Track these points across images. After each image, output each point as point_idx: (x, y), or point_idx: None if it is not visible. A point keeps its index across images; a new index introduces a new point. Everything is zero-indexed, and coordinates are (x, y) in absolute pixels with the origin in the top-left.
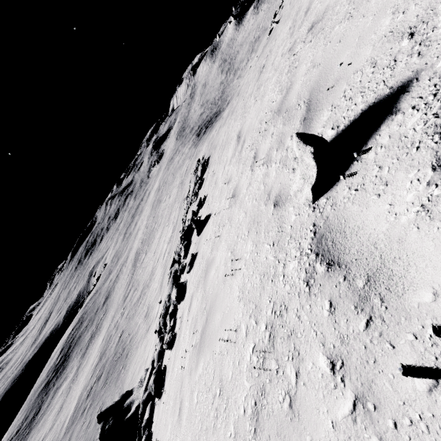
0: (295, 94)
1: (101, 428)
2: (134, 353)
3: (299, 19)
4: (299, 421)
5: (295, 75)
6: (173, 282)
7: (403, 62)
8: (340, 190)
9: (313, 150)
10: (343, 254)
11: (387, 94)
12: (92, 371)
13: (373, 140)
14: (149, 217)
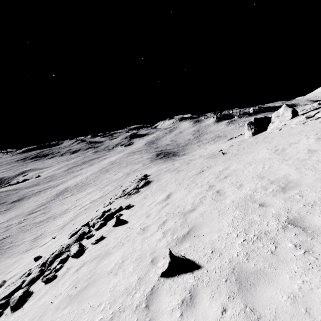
0: (192, 217)
1: None
2: (3, 260)
3: (223, 175)
4: None
5: (199, 207)
6: (78, 238)
7: (205, 258)
8: (167, 281)
9: (170, 261)
10: (151, 306)
11: (196, 263)
12: None
13: (184, 275)
14: (94, 174)
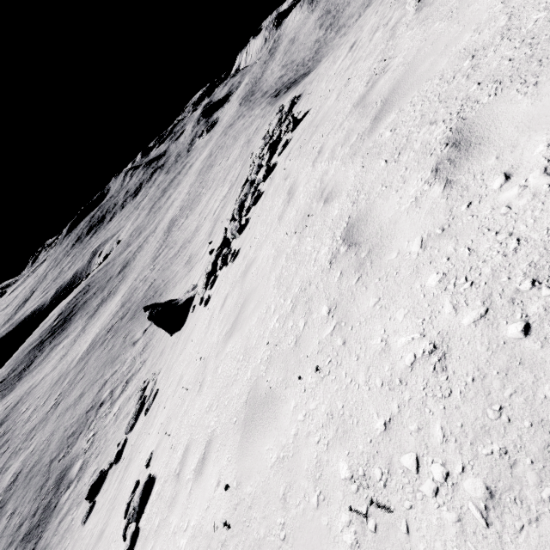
0: None
1: (150, 312)
2: (171, 291)
3: None
4: (393, 55)
5: None
6: (251, 185)
7: None
8: None
9: None
10: (427, 2)
11: None
12: (112, 317)
13: None
14: (194, 183)
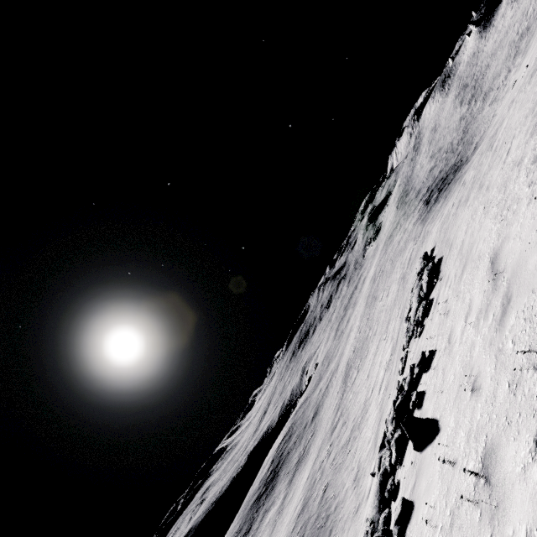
0: None
1: None
2: None
3: None
4: None
5: None
6: (380, 497)
7: None
8: None
9: None
10: None
11: None
12: (294, 521)
13: None
14: (362, 317)
